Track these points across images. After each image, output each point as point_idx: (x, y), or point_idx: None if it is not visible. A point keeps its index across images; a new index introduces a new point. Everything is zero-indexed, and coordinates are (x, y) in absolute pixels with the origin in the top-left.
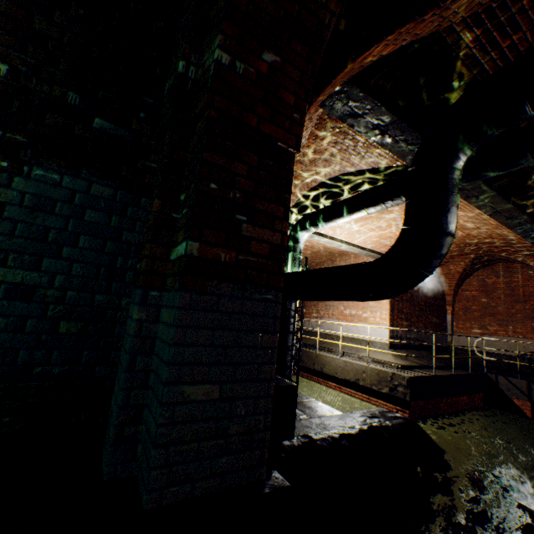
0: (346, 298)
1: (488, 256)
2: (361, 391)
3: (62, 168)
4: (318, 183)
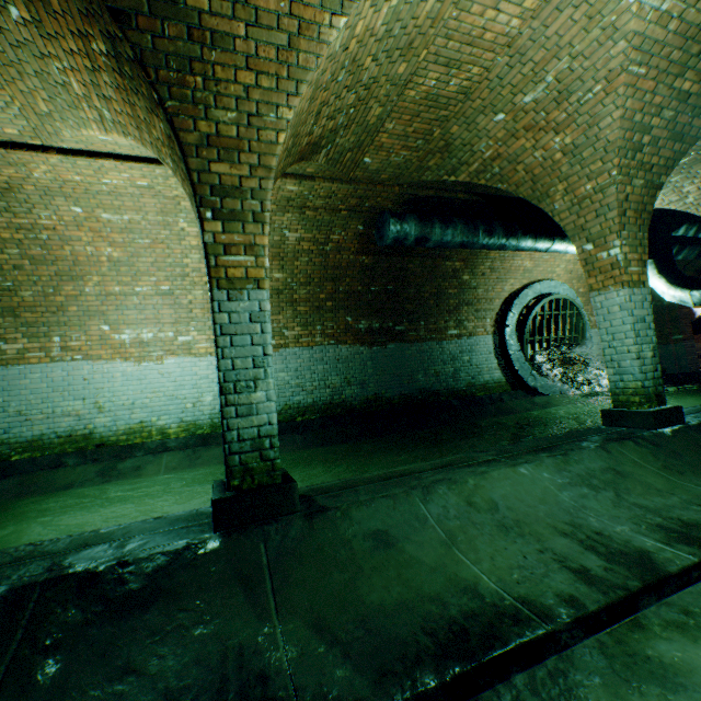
0: None
1: None
2: None
3: None
4: None
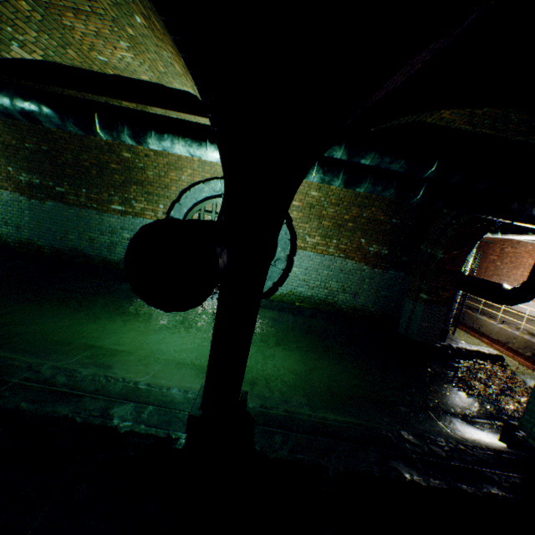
0: (487, 299)
1: None
2: (508, 350)
3: (394, 270)
4: None
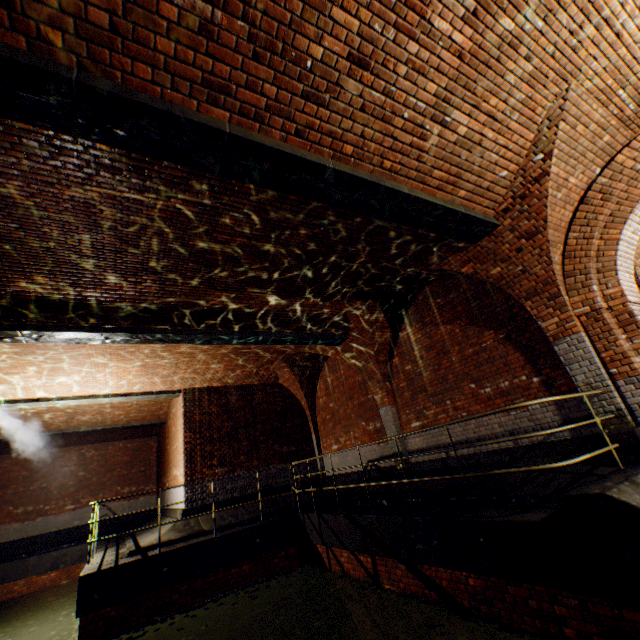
0: None
1: (298, 355)
2: None
3: None
4: None
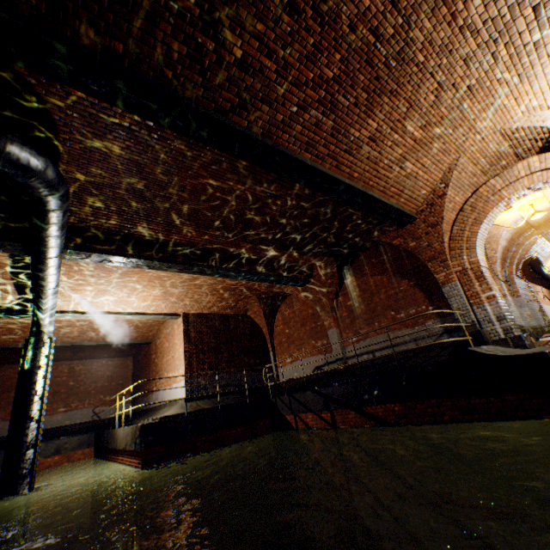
0: None
1: (268, 293)
2: (129, 456)
3: None
4: (5, 274)
